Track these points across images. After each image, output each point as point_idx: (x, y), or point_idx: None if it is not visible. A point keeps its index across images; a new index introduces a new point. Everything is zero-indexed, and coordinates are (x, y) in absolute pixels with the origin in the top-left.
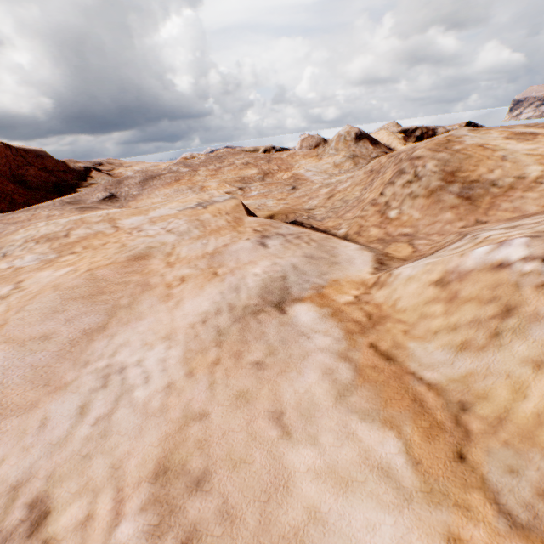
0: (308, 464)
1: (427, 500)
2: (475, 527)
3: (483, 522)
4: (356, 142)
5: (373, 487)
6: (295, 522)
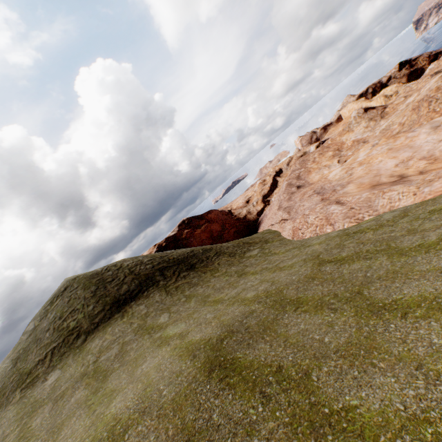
0: None
1: None
2: None
3: None
4: (365, 114)
5: None
6: None
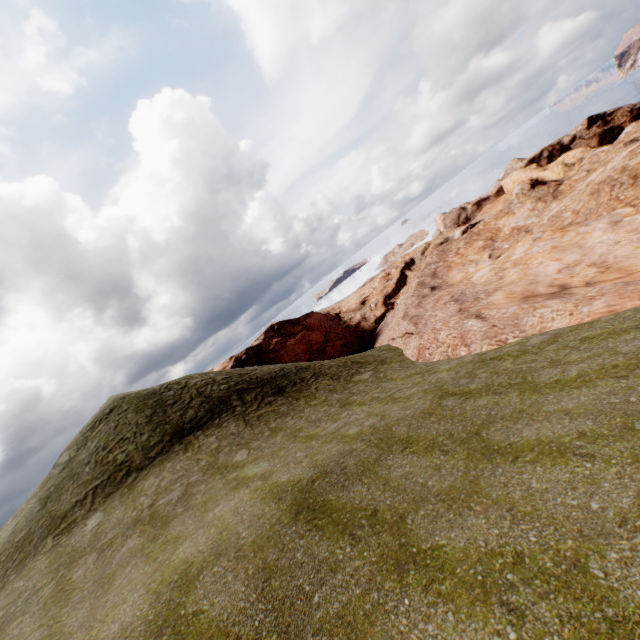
0: None
1: None
2: None
3: None
4: (531, 191)
5: None
6: None
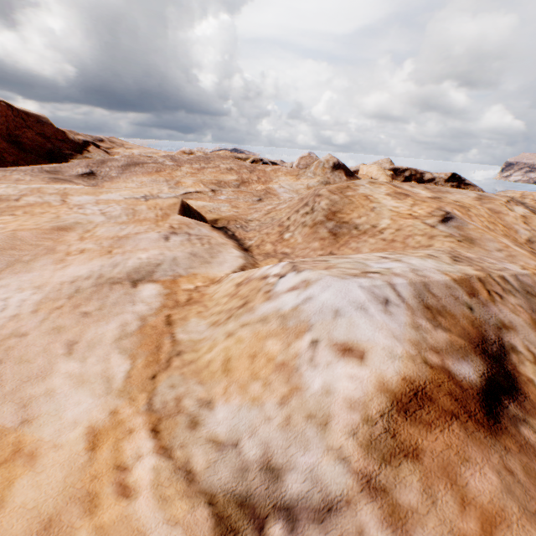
0: (69, 370)
1: (118, 394)
2: (130, 408)
3: (136, 406)
4: (333, 170)
5: (96, 386)
6: (35, 393)
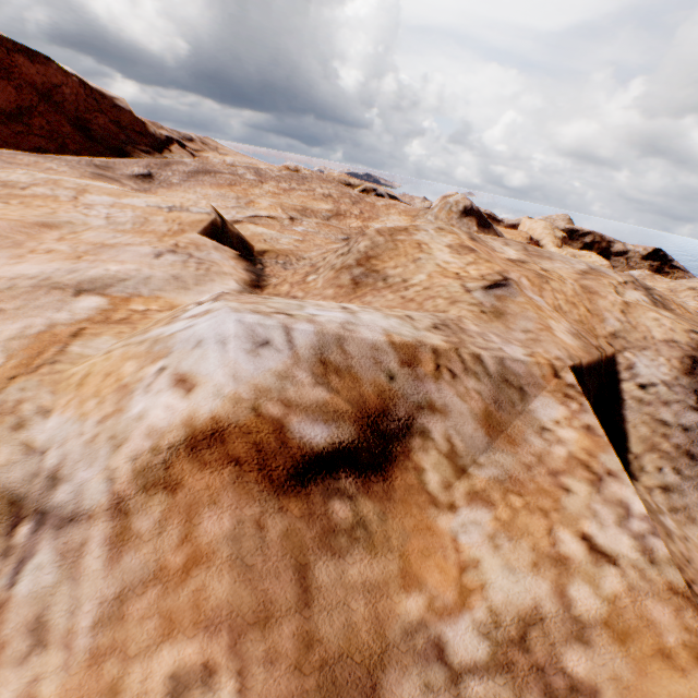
0: None
1: None
2: None
3: None
4: (461, 216)
5: None
6: None
